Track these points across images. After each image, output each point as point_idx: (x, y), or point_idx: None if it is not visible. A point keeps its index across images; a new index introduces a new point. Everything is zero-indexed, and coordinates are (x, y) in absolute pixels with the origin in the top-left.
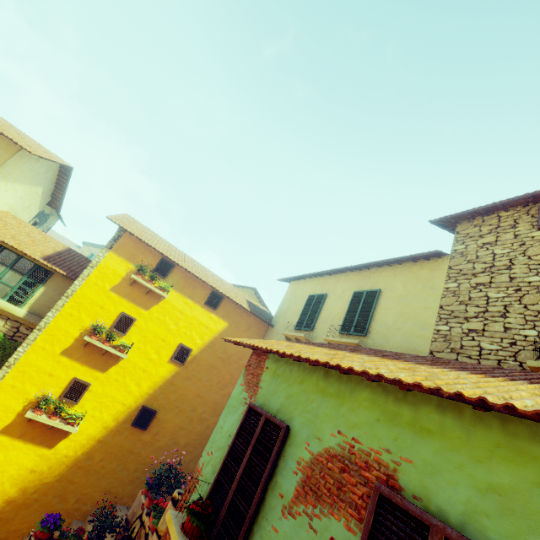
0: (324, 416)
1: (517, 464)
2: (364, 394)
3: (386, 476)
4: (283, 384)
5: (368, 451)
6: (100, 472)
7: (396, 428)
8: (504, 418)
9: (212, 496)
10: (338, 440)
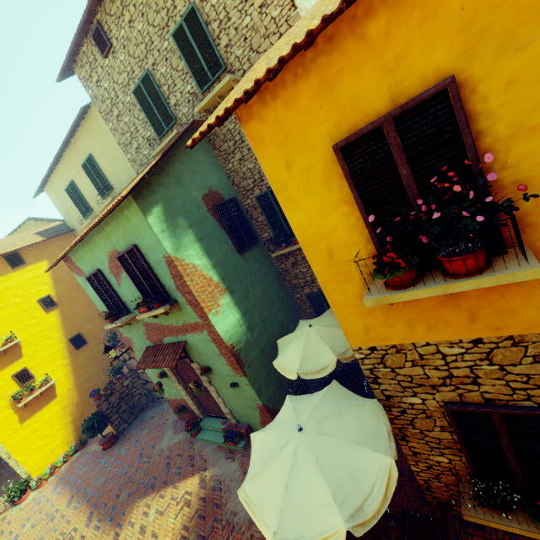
0: (100, 255)
1: (120, 226)
2: (97, 238)
3: (117, 253)
4: (84, 260)
5: (111, 252)
6: (94, 374)
7: (108, 240)
8: (112, 217)
9: (110, 310)
10: (107, 257)
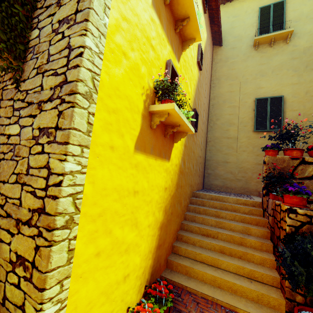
0: None
1: None
2: None
3: None
4: None
5: None
6: (187, 173)
7: None
8: None
9: None
10: None
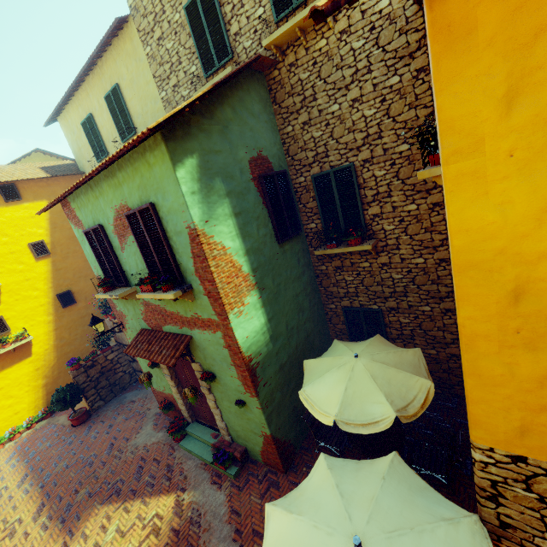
0: (105, 207)
1: (137, 174)
2: (105, 185)
3: (127, 209)
4: (86, 209)
5: (120, 206)
6: (78, 338)
7: (118, 190)
8: (129, 160)
9: (106, 276)
10: (113, 212)
